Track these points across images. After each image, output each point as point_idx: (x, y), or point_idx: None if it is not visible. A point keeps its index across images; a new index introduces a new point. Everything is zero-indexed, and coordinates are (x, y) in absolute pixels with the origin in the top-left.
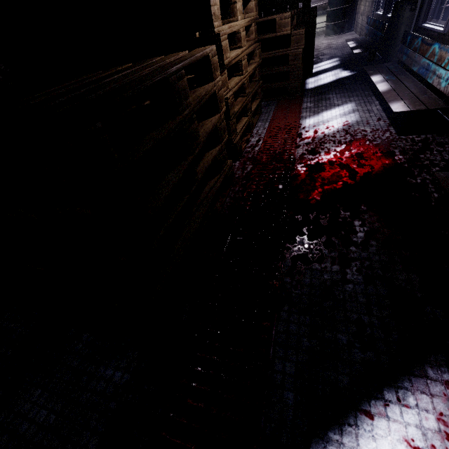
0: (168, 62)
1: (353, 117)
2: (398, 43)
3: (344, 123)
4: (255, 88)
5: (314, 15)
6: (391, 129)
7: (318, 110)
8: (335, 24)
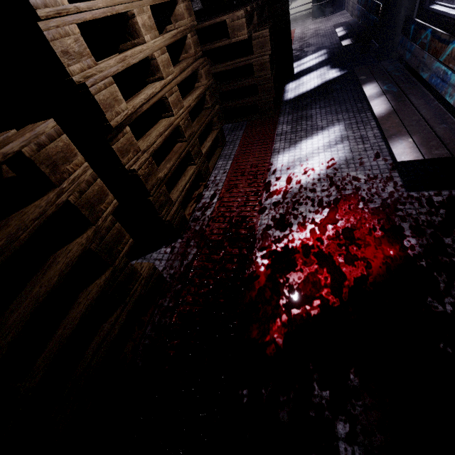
0: None
1: (342, 151)
2: (398, 33)
3: (328, 162)
4: (205, 120)
5: (285, 4)
6: (396, 176)
7: (296, 138)
8: (323, 4)
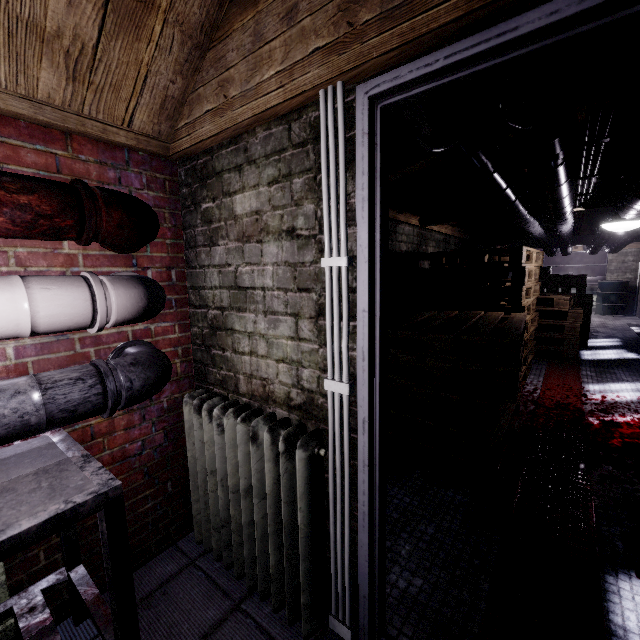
0: (500, 317)
1: None
2: None
3: (638, 397)
4: (531, 344)
5: (590, 299)
6: None
7: (603, 380)
8: (609, 305)
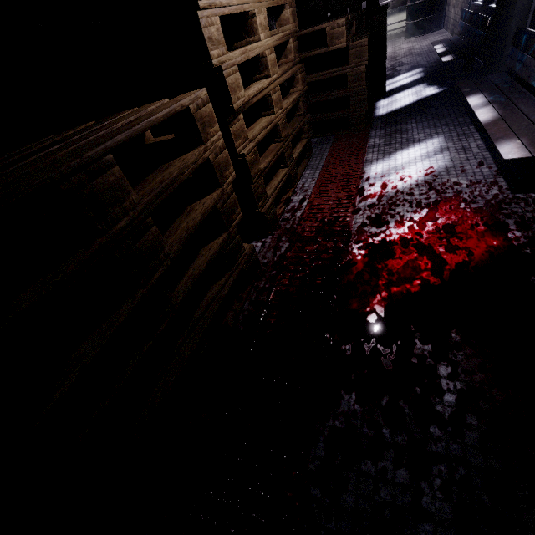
0: (119, 126)
1: (441, 160)
2: (508, 45)
3: (426, 170)
4: (297, 125)
5: (383, 16)
6: (501, 181)
7: (390, 149)
8: (418, 21)
